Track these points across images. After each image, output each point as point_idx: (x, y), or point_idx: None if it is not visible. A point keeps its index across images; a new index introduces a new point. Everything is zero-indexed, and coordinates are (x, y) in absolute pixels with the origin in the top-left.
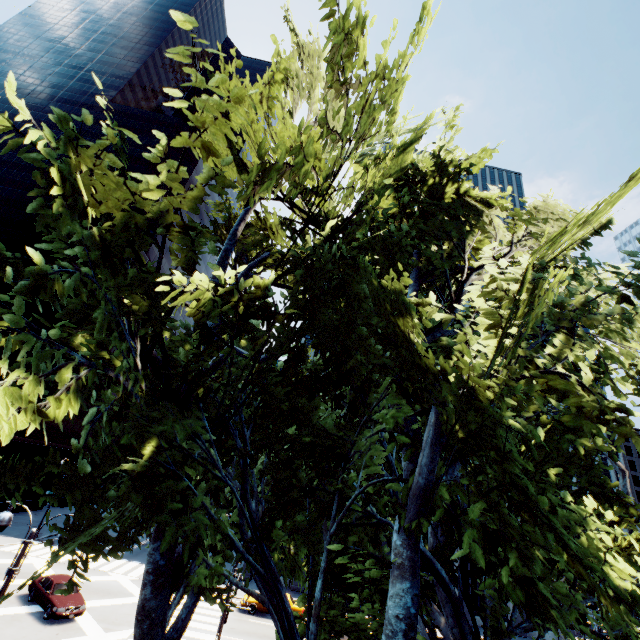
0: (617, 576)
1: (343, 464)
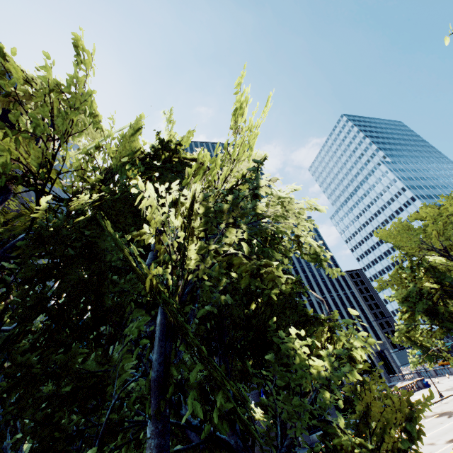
0: (315, 373)
1: (104, 388)
